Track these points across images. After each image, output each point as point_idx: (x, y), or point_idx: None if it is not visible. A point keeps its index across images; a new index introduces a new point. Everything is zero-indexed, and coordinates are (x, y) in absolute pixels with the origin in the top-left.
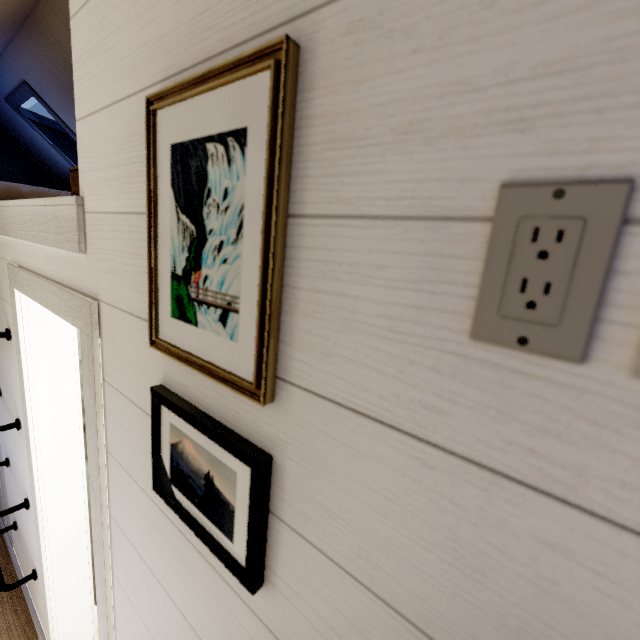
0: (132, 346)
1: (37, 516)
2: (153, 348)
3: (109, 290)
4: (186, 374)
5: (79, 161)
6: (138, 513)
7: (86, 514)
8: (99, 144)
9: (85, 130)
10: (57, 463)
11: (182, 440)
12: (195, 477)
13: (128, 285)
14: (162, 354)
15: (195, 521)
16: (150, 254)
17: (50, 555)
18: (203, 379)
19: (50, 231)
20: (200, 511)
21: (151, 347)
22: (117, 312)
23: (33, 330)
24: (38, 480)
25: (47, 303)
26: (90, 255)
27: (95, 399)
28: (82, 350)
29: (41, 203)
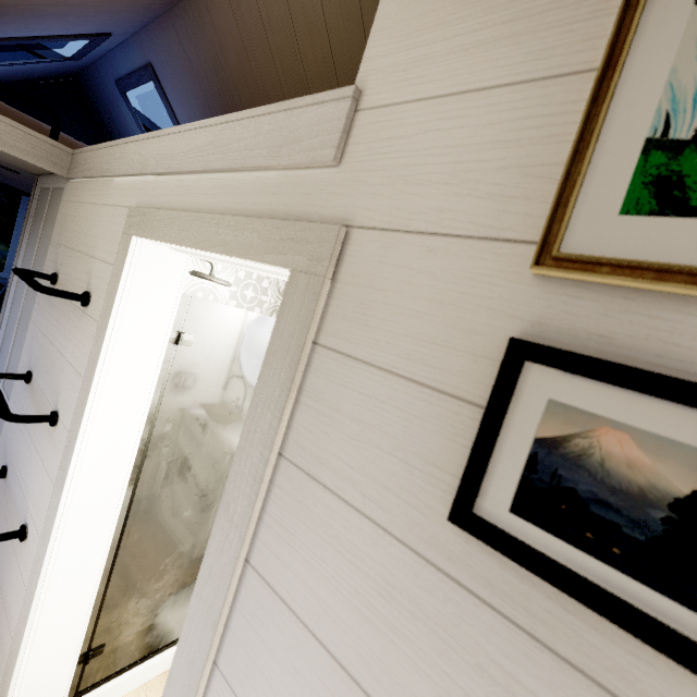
0: (431, 284)
1: (45, 552)
2: (547, 268)
3: (388, 208)
4: (621, 315)
5: (369, 46)
6: (344, 565)
7: (102, 564)
8: (438, 11)
9: (403, 2)
10: (95, 481)
11: (591, 431)
12: (626, 503)
13: (453, 192)
14: (536, 288)
15: (608, 592)
16: (584, 120)
17: (39, 616)
18: (693, 320)
19: (261, 146)
20: (626, 573)
21: (539, 268)
22: (400, 237)
23: (133, 294)
24: (65, 499)
25: (212, 242)
26: (349, 166)
27: (295, 370)
28: (286, 298)
29: (254, 113)
